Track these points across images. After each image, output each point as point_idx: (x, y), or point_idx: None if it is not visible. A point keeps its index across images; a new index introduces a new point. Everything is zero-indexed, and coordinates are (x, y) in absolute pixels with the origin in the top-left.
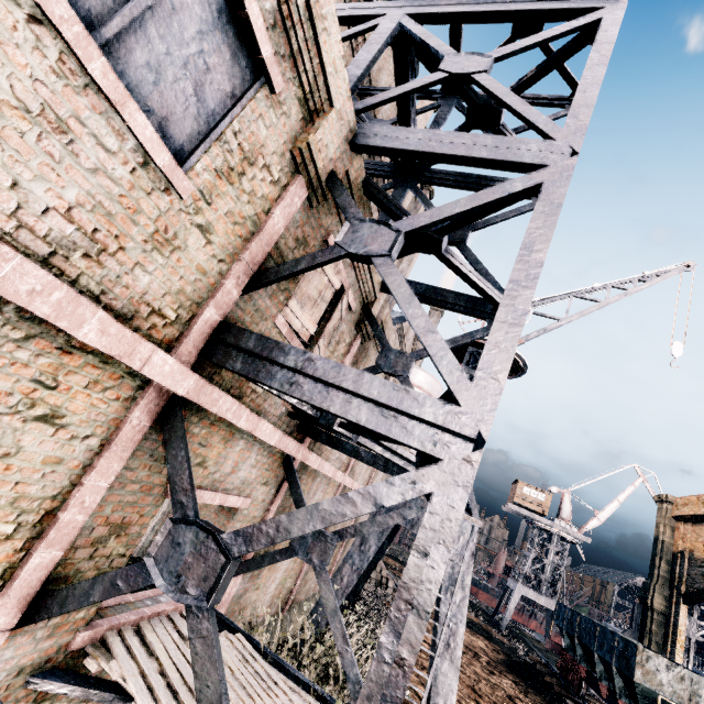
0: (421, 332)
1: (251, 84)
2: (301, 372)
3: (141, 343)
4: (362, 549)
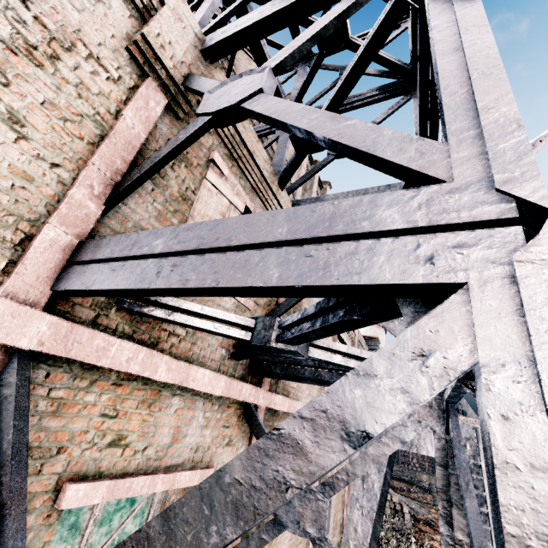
0: (329, 132)
1: None
2: (174, 255)
3: None
4: (365, 487)
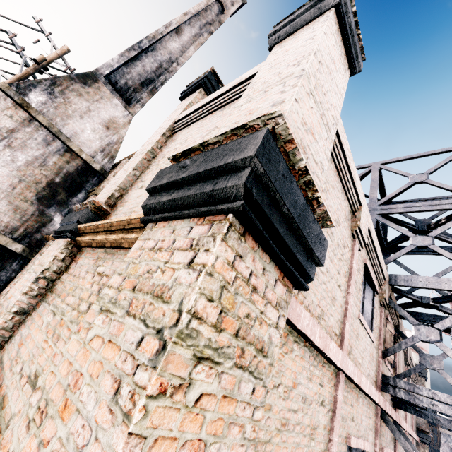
0: None
1: (372, 295)
2: (432, 398)
3: (379, 396)
4: None
